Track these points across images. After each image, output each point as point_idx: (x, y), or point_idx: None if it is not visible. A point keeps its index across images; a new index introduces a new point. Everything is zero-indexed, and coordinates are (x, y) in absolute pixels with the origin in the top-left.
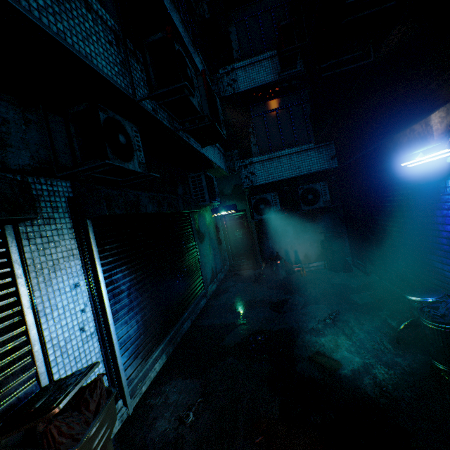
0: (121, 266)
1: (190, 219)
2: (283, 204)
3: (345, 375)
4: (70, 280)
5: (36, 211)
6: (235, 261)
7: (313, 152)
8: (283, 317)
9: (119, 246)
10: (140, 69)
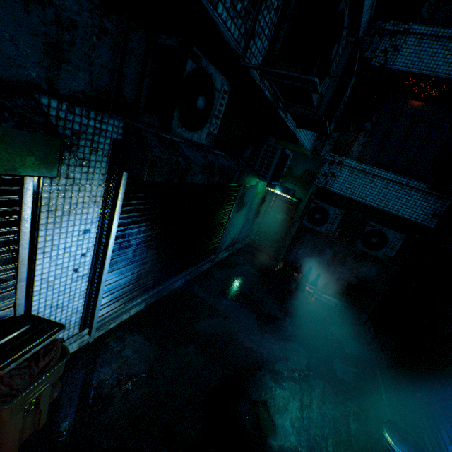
0: (141, 222)
1: (240, 187)
2: (340, 225)
3: (271, 447)
4: (82, 226)
5: (58, 170)
6: (260, 238)
7: (418, 195)
8: (261, 337)
9: (148, 202)
10: (276, 6)
